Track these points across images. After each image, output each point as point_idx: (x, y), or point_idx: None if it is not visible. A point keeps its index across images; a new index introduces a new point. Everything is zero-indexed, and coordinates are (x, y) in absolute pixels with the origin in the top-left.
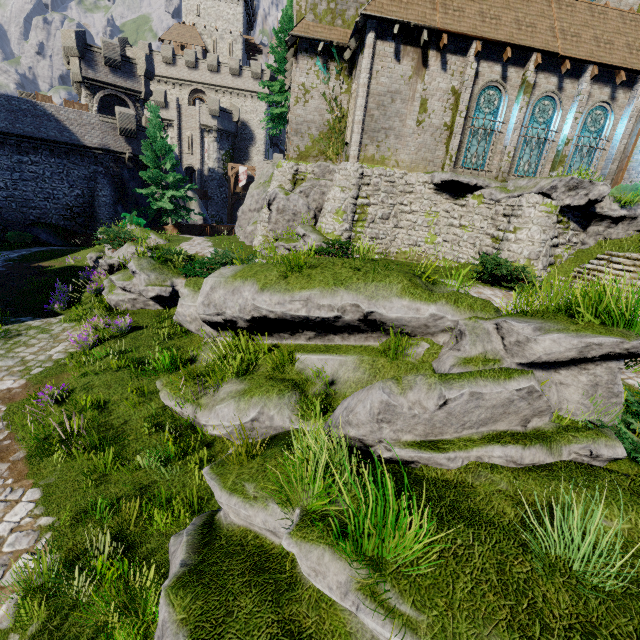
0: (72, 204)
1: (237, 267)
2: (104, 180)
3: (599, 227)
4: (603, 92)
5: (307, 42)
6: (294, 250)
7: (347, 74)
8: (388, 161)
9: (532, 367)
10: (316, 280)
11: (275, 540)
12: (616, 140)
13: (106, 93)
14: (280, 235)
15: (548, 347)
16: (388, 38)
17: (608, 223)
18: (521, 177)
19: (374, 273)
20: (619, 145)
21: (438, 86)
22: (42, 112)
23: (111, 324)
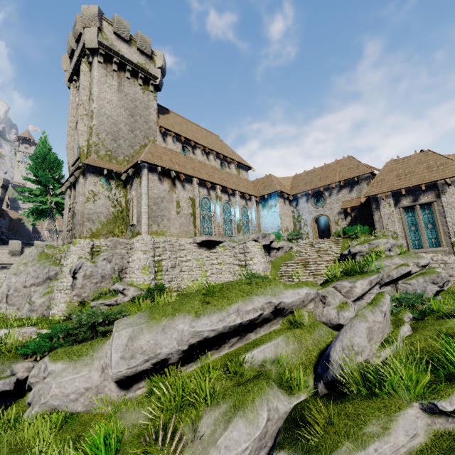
0: None
1: (140, 314)
2: None
3: (273, 253)
4: (243, 201)
5: (93, 168)
6: (115, 304)
7: (123, 187)
8: (166, 233)
9: (355, 301)
10: (233, 296)
11: (419, 440)
12: (254, 219)
13: None
14: (93, 296)
15: (360, 287)
16: (154, 172)
17: (276, 251)
18: (228, 236)
19: (261, 282)
20: (256, 221)
21: (183, 196)
22: None
23: None
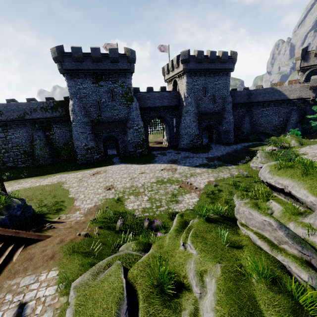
0: (277, 124)
1: (278, 162)
2: (294, 112)
3: None
4: None
5: None
6: None
7: None
8: None
9: None
10: (285, 173)
11: None
12: None
13: (311, 70)
14: None
15: None
16: None
17: None
18: None
19: (308, 176)
20: None
21: None
22: (275, 90)
23: (241, 172)
